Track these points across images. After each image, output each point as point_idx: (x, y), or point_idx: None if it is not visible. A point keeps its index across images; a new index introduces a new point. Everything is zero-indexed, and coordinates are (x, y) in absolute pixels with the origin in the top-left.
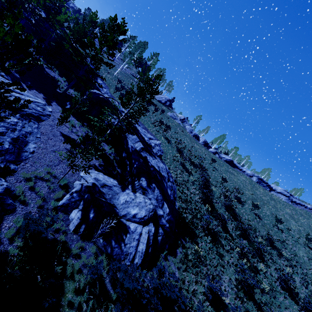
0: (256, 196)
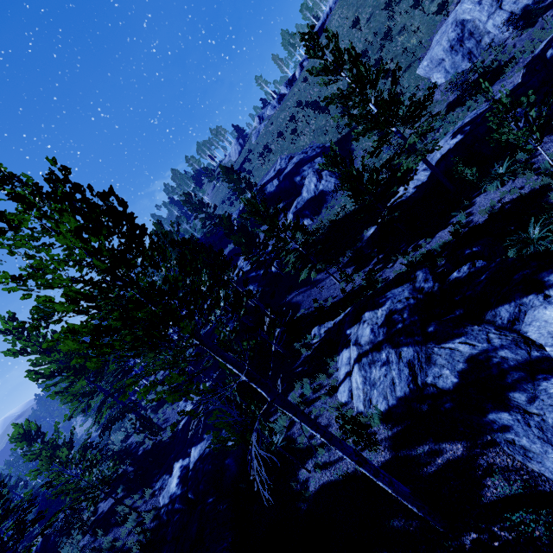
0: (355, 3)
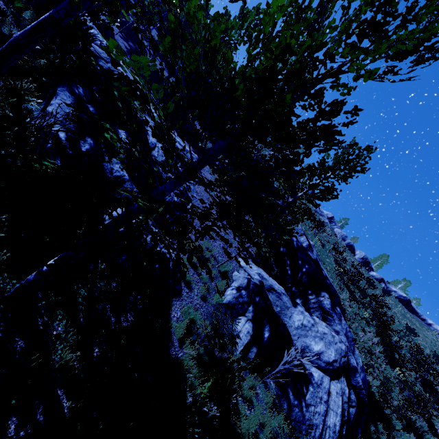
0: None
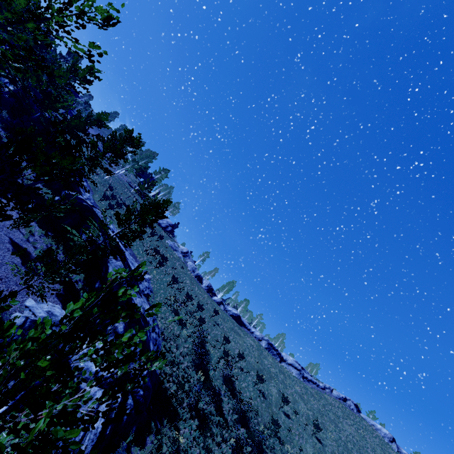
0: (263, 366)
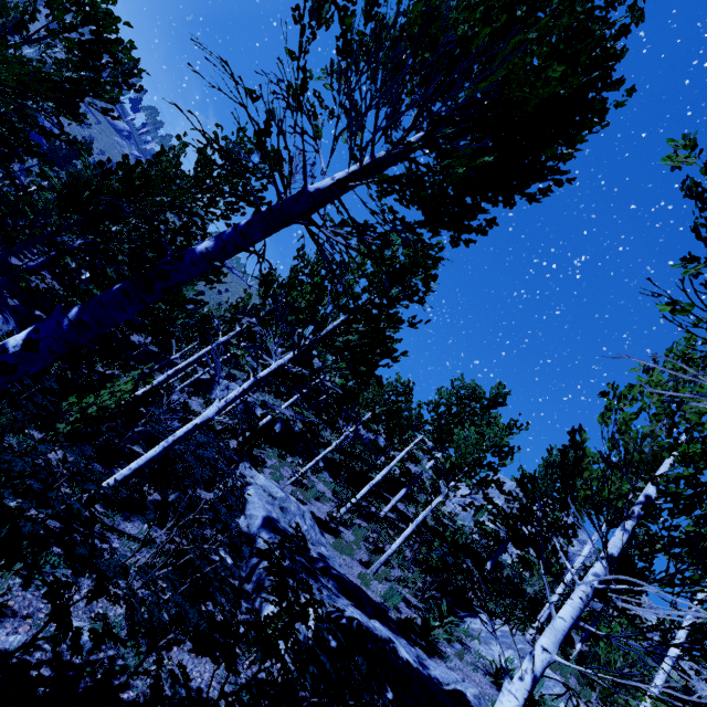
0: None
